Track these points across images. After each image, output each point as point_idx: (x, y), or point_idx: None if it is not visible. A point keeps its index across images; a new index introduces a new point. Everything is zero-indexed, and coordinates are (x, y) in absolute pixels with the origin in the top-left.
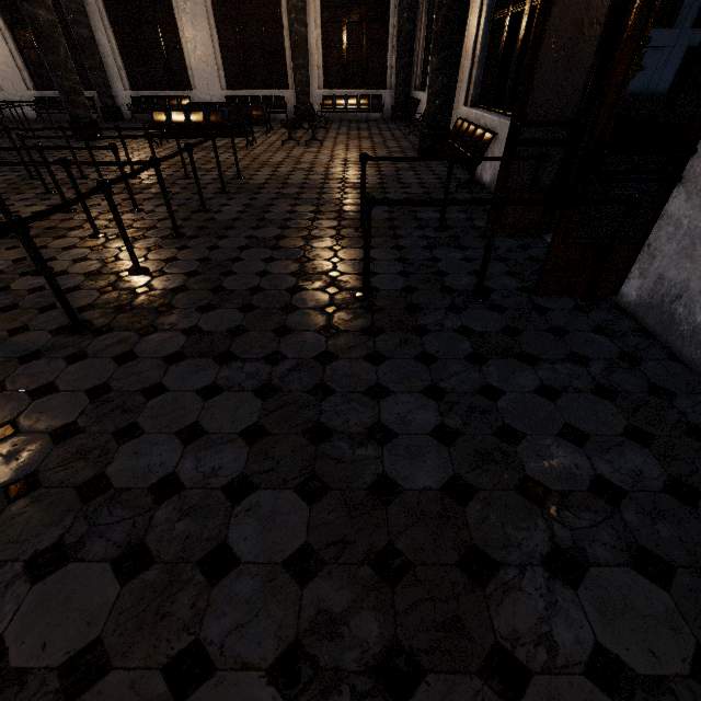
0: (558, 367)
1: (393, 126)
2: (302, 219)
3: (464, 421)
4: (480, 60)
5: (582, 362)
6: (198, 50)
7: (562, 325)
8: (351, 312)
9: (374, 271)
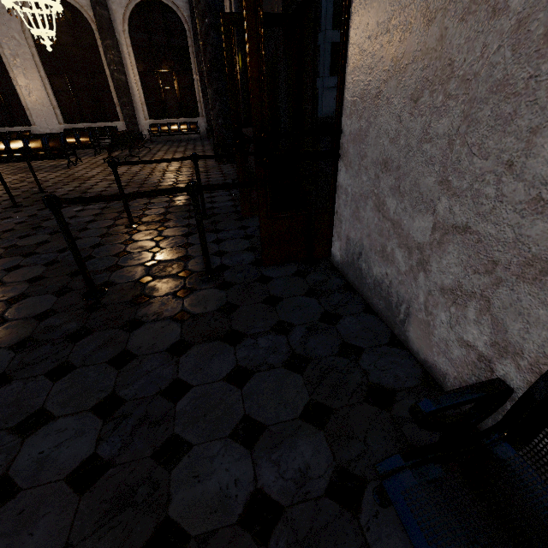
0: (260, 341)
1: (207, 142)
2: (79, 223)
3: (125, 442)
4: (243, 89)
5: (285, 330)
6: (33, 95)
7: (279, 293)
8: (66, 315)
9: (120, 264)
